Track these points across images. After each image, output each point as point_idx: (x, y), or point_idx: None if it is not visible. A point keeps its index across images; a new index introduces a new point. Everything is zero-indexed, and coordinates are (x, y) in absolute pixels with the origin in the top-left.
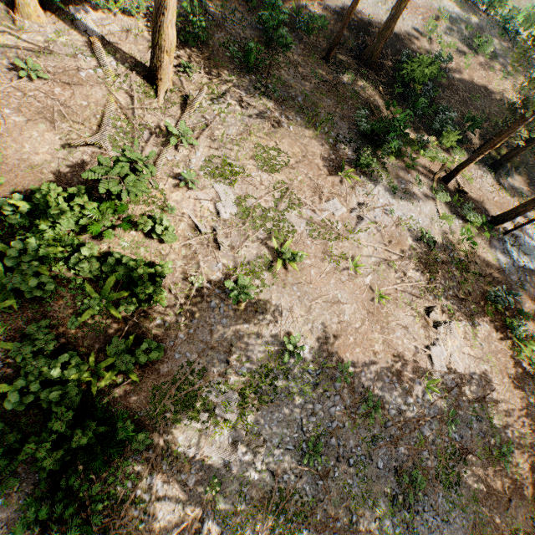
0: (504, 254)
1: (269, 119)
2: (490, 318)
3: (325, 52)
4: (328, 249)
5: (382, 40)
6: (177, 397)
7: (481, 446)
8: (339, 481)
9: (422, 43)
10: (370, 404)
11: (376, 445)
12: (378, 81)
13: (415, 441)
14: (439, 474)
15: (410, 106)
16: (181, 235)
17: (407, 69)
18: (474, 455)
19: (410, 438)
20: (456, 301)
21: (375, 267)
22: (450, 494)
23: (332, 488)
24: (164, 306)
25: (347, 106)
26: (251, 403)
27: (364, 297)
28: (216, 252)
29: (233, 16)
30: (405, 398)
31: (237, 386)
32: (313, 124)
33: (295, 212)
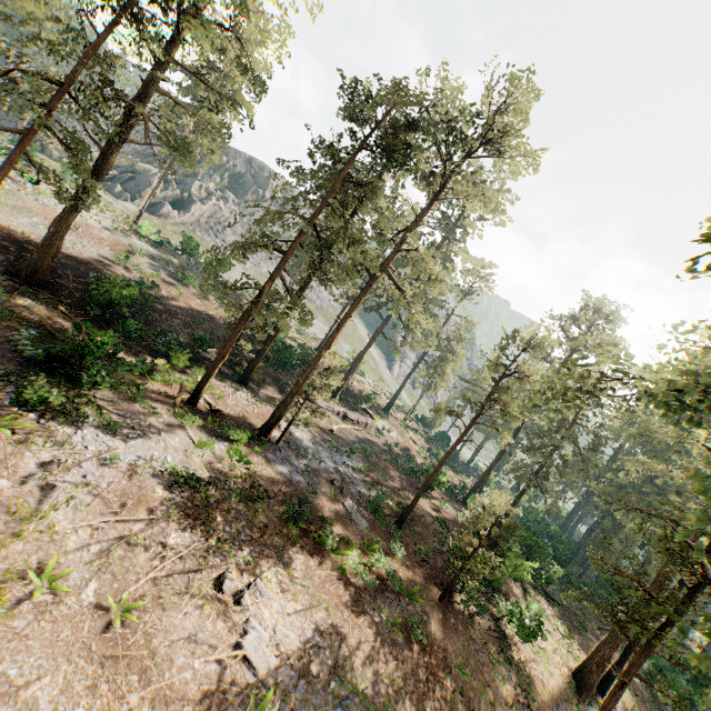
0: (285, 464)
1: None
2: (300, 545)
3: None
4: None
5: (47, 256)
6: None
7: None
8: None
9: (118, 270)
10: None
11: None
12: (58, 301)
13: None
14: None
15: (120, 329)
16: None
17: (100, 290)
18: None
19: None
20: (254, 545)
21: (103, 561)
22: None
23: None
24: None
25: None
26: None
27: (88, 632)
28: None
29: None
30: None
31: None
32: None
33: None
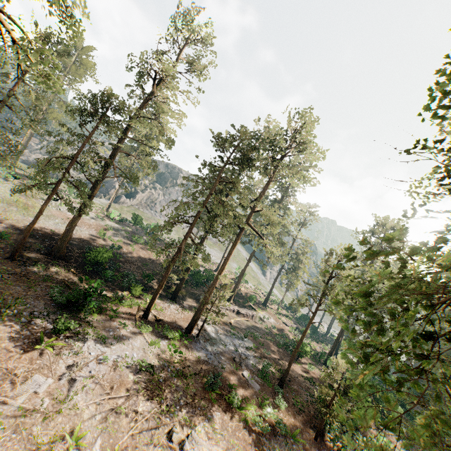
0: (203, 350)
1: None
2: (217, 405)
3: (10, 253)
4: (34, 440)
5: (65, 242)
6: None
7: None
8: None
9: (99, 241)
10: None
11: None
12: (70, 266)
13: None
14: None
15: (103, 277)
16: None
17: (91, 256)
18: None
19: None
20: (189, 407)
21: (103, 425)
22: None
23: None
24: None
25: (41, 288)
26: None
27: None
28: None
29: None
30: None
31: None
32: None
33: None
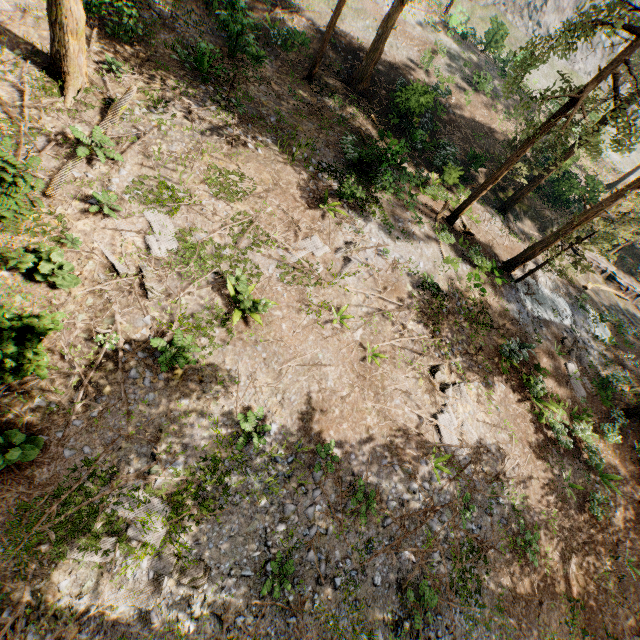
0: (518, 303)
1: (230, 138)
2: (506, 377)
3: (307, 72)
4: (306, 297)
5: (371, 63)
6: (62, 517)
7: (504, 537)
8: (321, 612)
9: (419, 74)
10: (361, 496)
11: (372, 554)
12: (370, 109)
13: (422, 541)
14: (454, 581)
15: (409, 140)
16: (88, 278)
17: (402, 98)
18: (496, 549)
19: (416, 537)
20: (467, 358)
21: (367, 319)
22: (469, 607)
23: (310, 625)
24: (43, 378)
25: (333, 133)
26: (186, 514)
27: (354, 356)
28: (143, 301)
29: (189, 18)
30: (409, 484)
31: (167, 491)
32: (289, 148)
33: (262, 251)
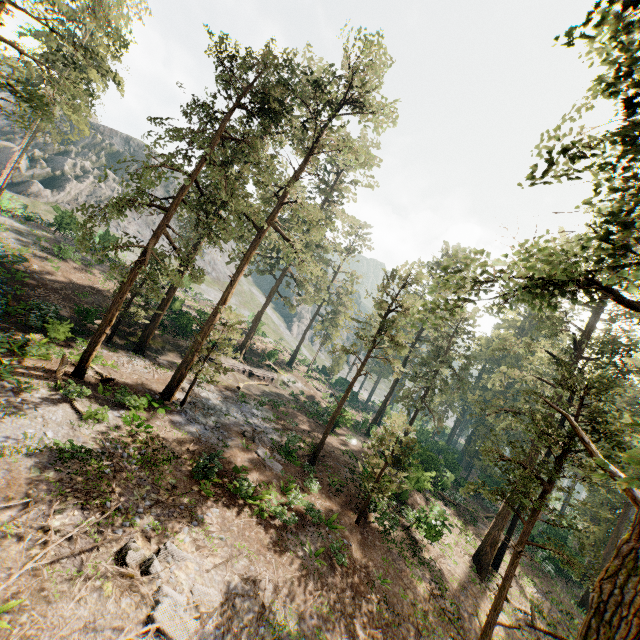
0: (192, 423)
1: None
2: (214, 498)
3: None
4: None
5: None
6: None
7: None
8: None
9: None
10: None
11: None
12: None
13: None
14: None
15: None
16: None
17: None
18: None
19: None
20: (162, 508)
21: None
22: None
23: None
24: None
25: None
26: None
27: None
28: None
29: None
30: None
31: None
32: None
33: None
